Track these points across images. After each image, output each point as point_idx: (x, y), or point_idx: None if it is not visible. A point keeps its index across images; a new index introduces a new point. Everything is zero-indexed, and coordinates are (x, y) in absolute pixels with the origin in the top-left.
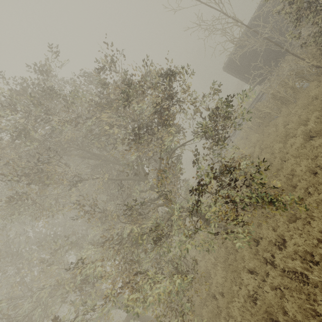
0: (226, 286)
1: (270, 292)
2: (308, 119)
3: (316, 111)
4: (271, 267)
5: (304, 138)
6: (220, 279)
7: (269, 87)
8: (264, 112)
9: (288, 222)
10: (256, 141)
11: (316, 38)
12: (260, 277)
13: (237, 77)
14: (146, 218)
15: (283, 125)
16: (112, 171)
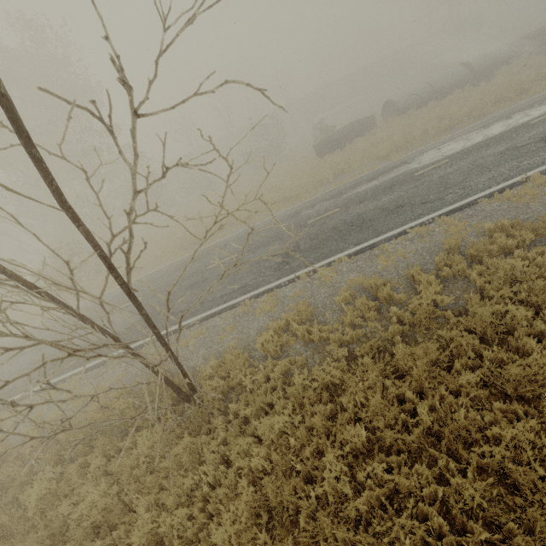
0: None
1: None
2: None
3: None
4: None
5: None
6: None
7: None
8: None
9: None
10: None
11: None
12: None
13: None
14: None
15: None
16: None
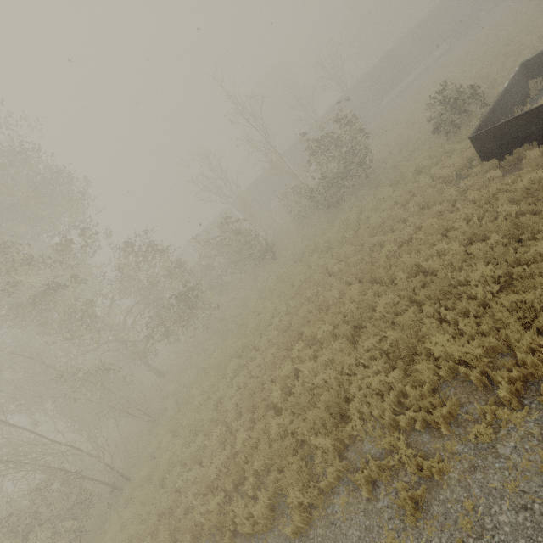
0: None
1: None
2: None
3: None
4: None
5: None
6: None
7: None
8: None
9: None
10: None
11: None
12: None
13: None
14: None
15: None
16: None
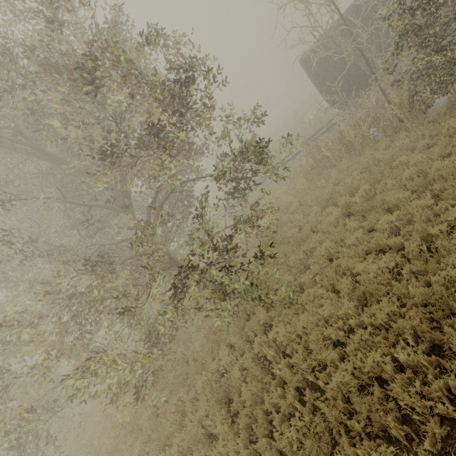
0: (201, 355)
1: (237, 372)
2: (359, 188)
3: (369, 182)
4: (251, 346)
5: (342, 211)
6: (198, 346)
7: (343, 120)
8: (324, 154)
9: (283, 305)
10: (300, 190)
11: (412, 80)
12: (236, 354)
13: (313, 83)
14: (114, 273)
15: (334, 182)
16: (81, 185)
